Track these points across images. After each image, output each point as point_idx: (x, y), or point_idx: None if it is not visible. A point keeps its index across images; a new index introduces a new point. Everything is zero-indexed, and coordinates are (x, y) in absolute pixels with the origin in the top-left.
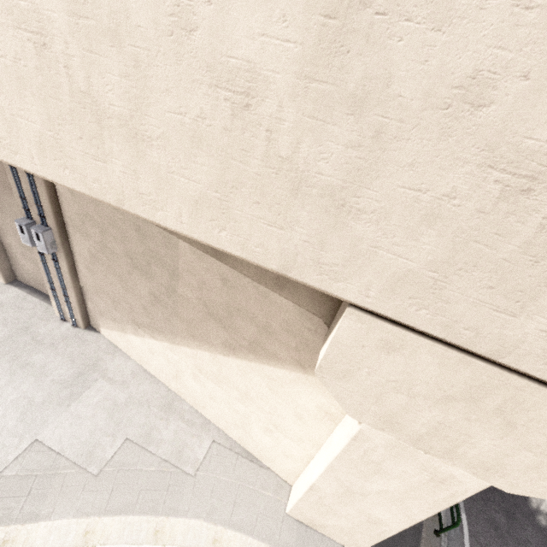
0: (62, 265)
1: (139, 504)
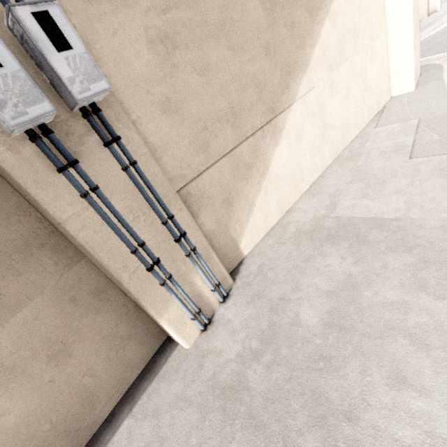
0: (132, 142)
1: None
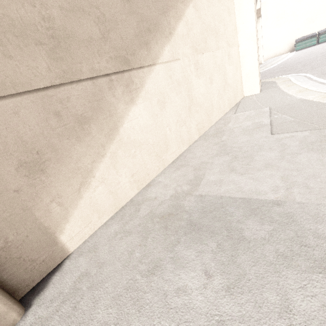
0: None
1: (322, 107)
